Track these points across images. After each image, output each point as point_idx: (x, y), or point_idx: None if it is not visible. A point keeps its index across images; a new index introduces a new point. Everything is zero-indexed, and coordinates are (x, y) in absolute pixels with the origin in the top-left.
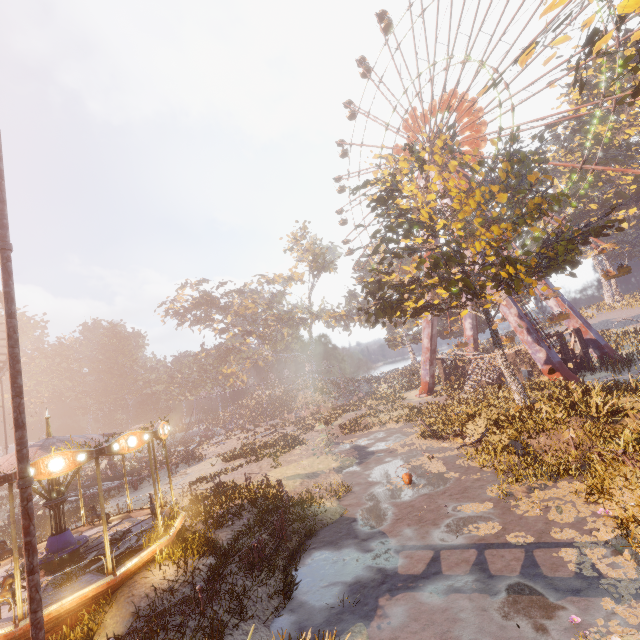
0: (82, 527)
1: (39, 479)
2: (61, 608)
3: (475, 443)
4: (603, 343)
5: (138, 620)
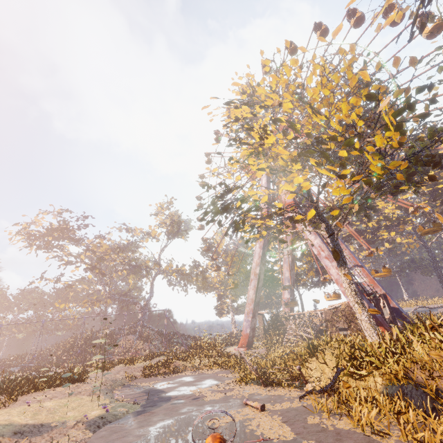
0: None
1: None
2: None
3: (329, 389)
4: (404, 313)
5: None
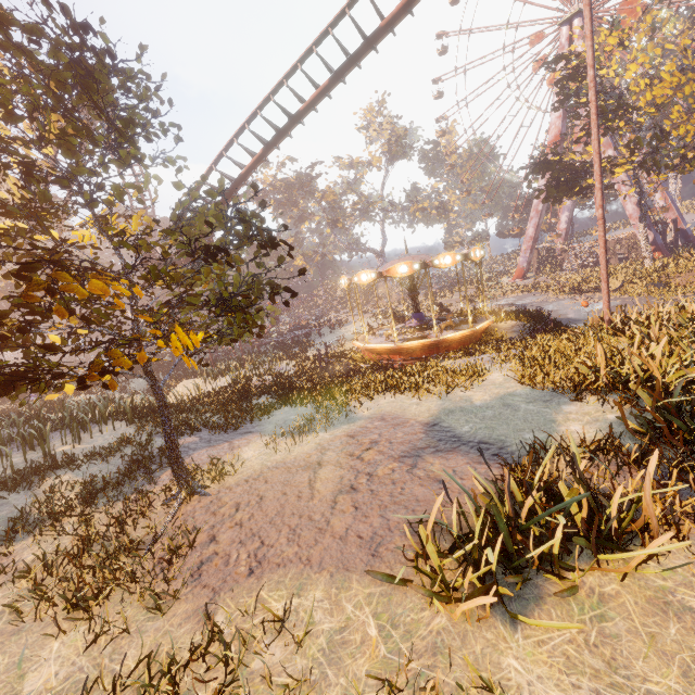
0: (380, 327)
1: (474, 260)
2: (484, 326)
3: (618, 289)
4: (690, 233)
5: (522, 332)
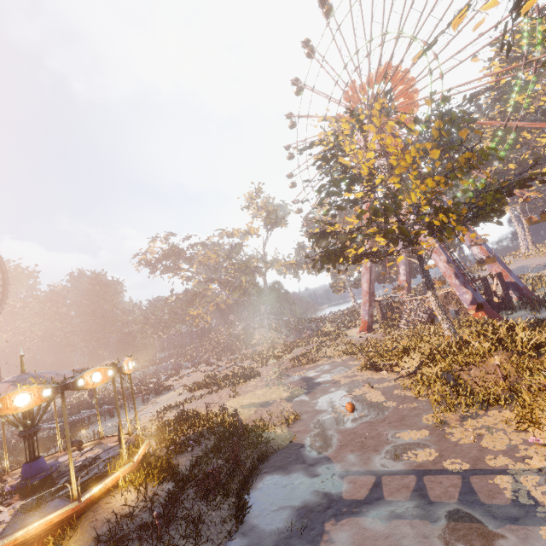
0: (58, 453)
1: (5, 414)
2: (27, 534)
3: (410, 375)
4: (522, 285)
5: (99, 545)
